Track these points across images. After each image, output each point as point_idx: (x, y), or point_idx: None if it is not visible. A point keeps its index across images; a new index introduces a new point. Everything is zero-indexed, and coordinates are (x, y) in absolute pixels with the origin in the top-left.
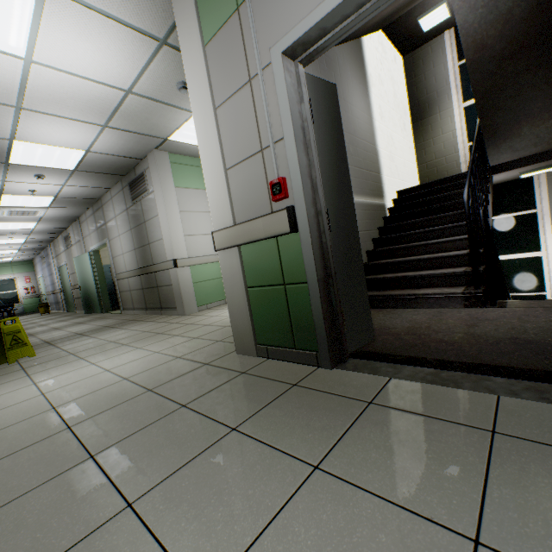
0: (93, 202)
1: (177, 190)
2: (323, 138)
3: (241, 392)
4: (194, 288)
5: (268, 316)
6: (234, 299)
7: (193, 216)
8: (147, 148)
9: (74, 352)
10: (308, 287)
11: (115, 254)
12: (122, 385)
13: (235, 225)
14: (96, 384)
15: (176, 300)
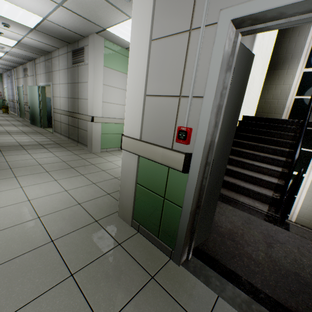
0: (46, 53)
1: (104, 68)
2: (230, 101)
3: (114, 271)
4: (101, 137)
5: (146, 209)
6: (125, 185)
7: (111, 89)
8: (89, 31)
9: (12, 166)
10: (181, 212)
11: (55, 94)
12: (34, 225)
13: (140, 140)
14: (17, 215)
15: (88, 141)
